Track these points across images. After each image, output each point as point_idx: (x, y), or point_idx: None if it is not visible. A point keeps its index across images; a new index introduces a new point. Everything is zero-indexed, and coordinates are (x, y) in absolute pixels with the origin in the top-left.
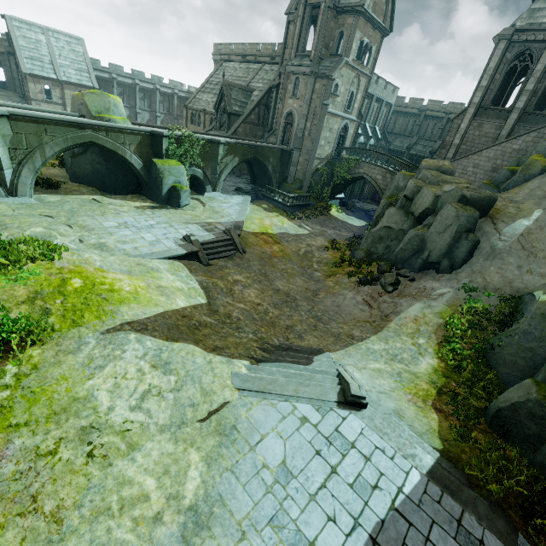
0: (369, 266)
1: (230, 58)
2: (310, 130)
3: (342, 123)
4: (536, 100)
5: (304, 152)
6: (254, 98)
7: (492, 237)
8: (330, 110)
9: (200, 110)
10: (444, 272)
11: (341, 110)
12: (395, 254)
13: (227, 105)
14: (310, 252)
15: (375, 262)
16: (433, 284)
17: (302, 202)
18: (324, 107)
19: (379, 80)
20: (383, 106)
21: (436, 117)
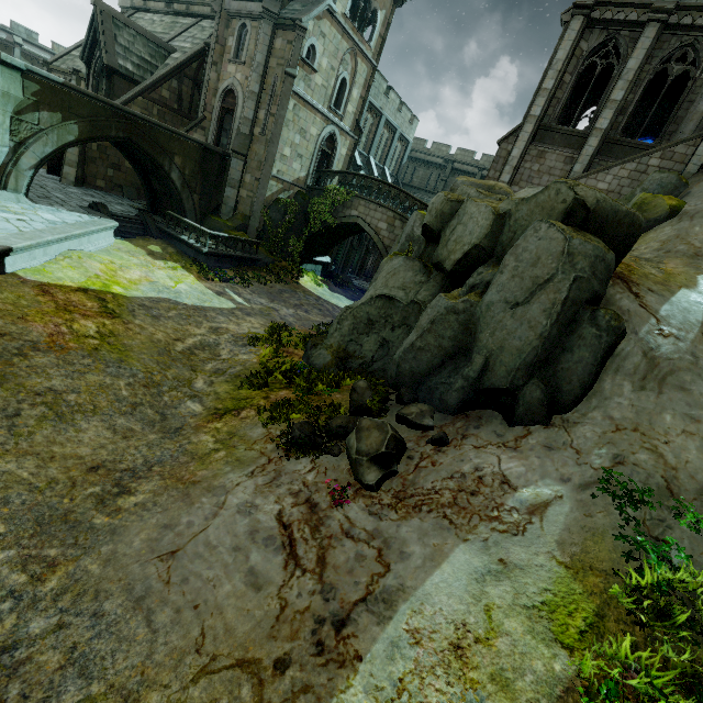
0: (334, 389)
1: (147, 5)
2: (264, 124)
3: (325, 128)
4: (624, 120)
5: (255, 165)
6: (171, 61)
7: (642, 326)
8: (301, 92)
9: (70, 72)
10: (531, 421)
11: (324, 104)
12: (397, 360)
13: (103, 50)
14: (209, 345)
15: (352, 378)
16: (504, 463)
17: (241, 253)
18: (288, 80)
19: (390, 93)
20: (396, 138)
21: (466, 172)
